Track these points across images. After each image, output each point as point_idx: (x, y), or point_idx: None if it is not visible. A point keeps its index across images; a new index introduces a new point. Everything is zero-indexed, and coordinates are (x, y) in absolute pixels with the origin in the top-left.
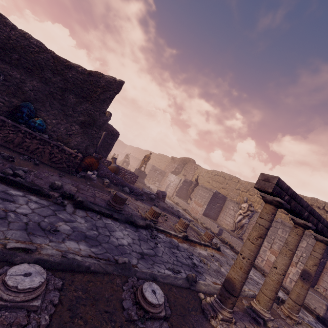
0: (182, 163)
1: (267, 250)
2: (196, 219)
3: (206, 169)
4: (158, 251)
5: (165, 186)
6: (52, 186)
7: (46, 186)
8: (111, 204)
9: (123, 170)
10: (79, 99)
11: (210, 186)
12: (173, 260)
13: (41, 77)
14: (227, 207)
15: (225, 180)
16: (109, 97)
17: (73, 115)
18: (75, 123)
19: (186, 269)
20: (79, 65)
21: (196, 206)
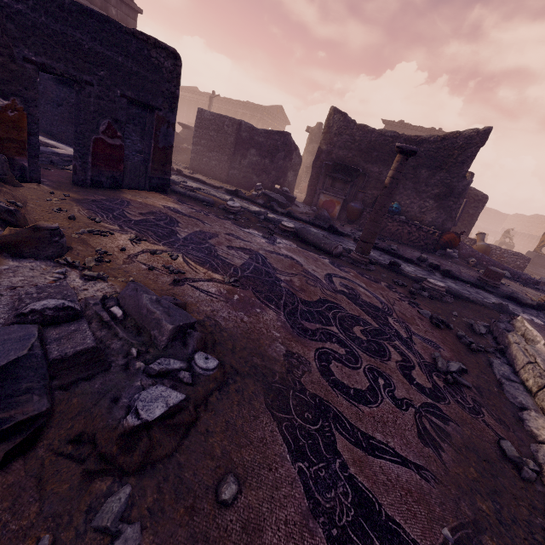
0: None
1: None
2: None
3: None
4: None
5: None
6: (419, 258)
7: (413, 259)
8: (482, 279)
9: (498, 250)
10: (432, 170)
11: None
12: None
13: None
14: None
15: None
16: (470, 155)
17: (426, 190)
18: (428, 198)
19: None
20: (431, 135)
21: None
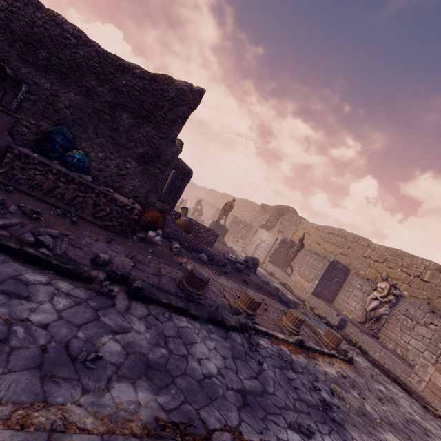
0: (276, 214)
1: (429, 366)
2: (302, 301)
3: (314, 224)
4: (266, 381)
5: (253, 246)
6: (95, 261)
7: (86, 260)
8: (186, 289)
9: (197, 225)
10: (137, 119)
11: (322, 249)
12: (293, 399)
13: (81, 86)
14: (351, 285)
15: (346, 241)
16: (182, 115)
17: (128, 144)
18: (131, 158)
19: (318, 419)
20: (137, 65)
21: (300, 280)
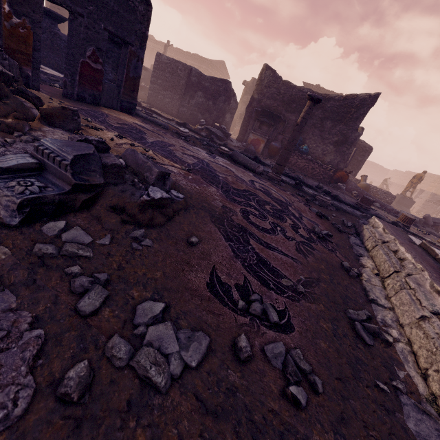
0: None
1: None
2: None
3: None
4: None
5: None
6: (317, 186)
7: (313, 186)
8: (359, 204)
9: (375, 189)
10: (334, 123)
11: None
12: None
13: None
14: None
15: None
16: (363, 113)
17: (328, 137)
18: (329, 144)
19: None
20: (336, 95)
21: None
